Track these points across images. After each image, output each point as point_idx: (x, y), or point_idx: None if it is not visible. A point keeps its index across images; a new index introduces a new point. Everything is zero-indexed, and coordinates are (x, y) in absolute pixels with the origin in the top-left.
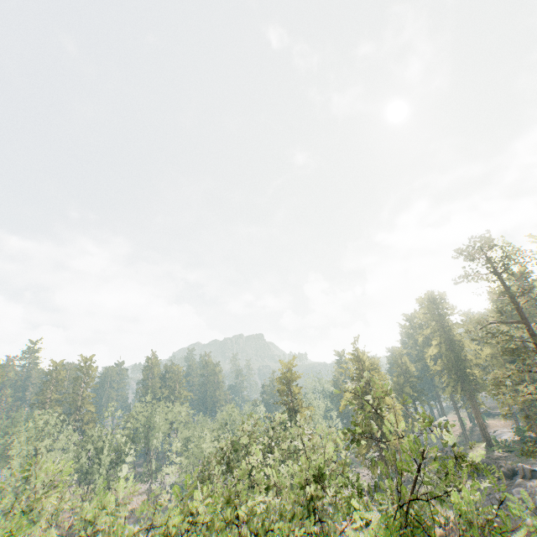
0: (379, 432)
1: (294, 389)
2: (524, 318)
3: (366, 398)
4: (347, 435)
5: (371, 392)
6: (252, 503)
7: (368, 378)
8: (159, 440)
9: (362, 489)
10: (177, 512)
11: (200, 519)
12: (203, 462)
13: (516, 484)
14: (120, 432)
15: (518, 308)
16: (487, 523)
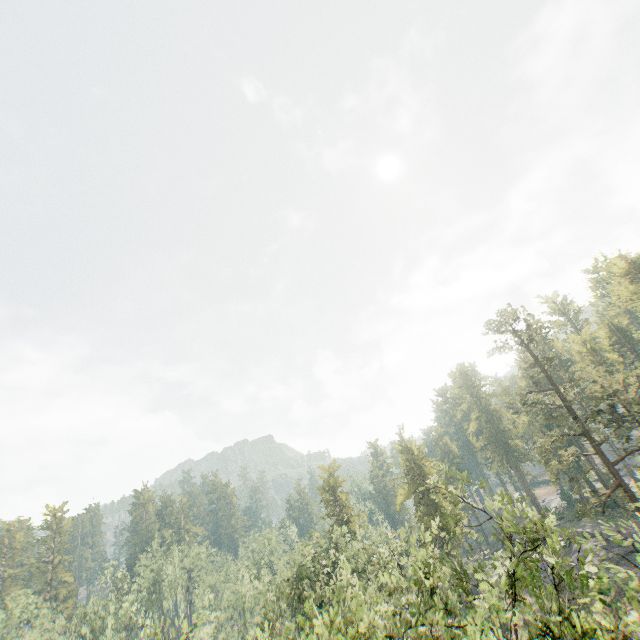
0: (466, 519)
1: (340, 497)
2: (554, 385)
3: (448, 490)
4: (442, 527)
5: (425, 483)
6: (373, 614)
7: (447, 470)
8: (178, 597)
9: (468, 573)
10: (314, 637)
11: (338, 638)
12: (266, 604)
13: (574, 550)
14: (127, 599)
15: (547, 376)
16: (571, 572)
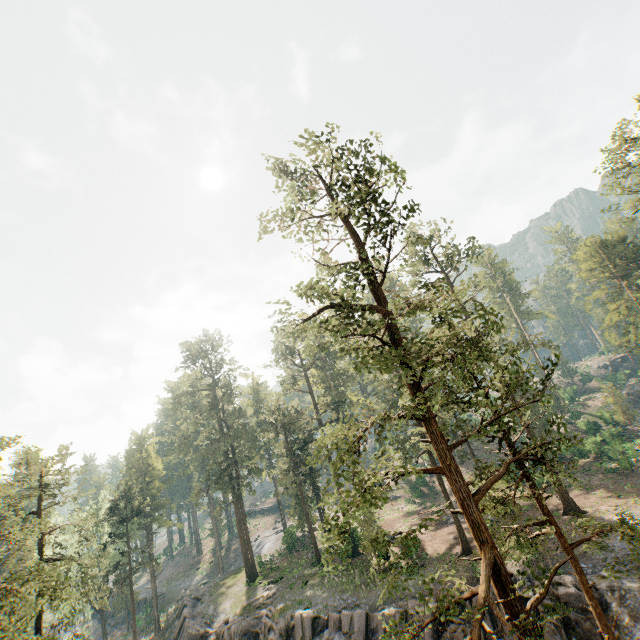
0: None
1: None
2: (383, 303)
3: None
4: None
5: None
6: None
7: None
8: None
9: None
10: None
11: None
12: None
13: None
14: None
15: (372, 283)
16: None
